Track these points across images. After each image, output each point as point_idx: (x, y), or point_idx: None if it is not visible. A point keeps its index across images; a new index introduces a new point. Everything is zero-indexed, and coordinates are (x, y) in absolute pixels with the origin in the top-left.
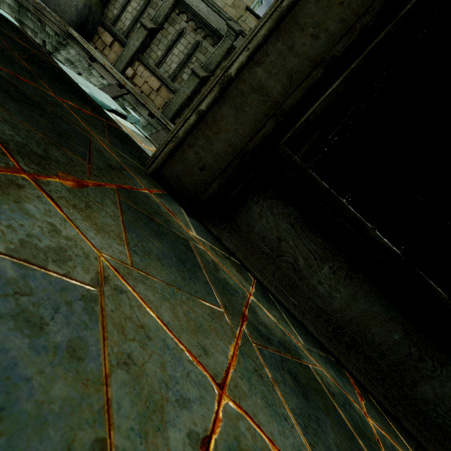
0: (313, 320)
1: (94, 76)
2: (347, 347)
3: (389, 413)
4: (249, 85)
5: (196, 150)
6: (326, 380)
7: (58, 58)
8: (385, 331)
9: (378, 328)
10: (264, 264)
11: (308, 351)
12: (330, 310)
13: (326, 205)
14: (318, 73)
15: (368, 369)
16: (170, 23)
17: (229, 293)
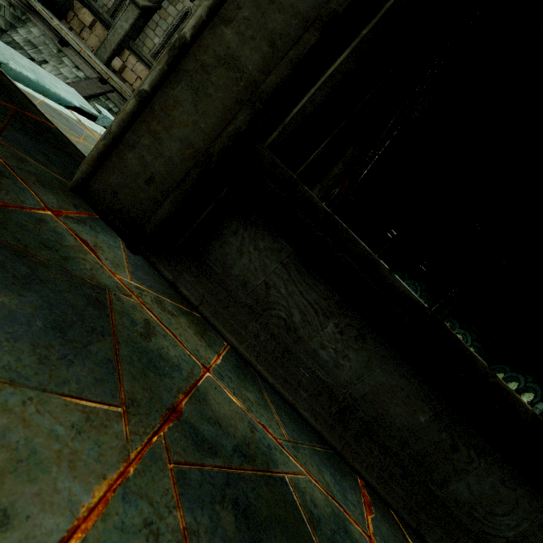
0: (311, 400)
1: (65, 65)
2: (356, 435)
3: (408, 525)
4: (213, 54)
5: (140, 153)
6: (312, 497)
7: (14, 38)
8: (407, 411)
9: (398, 407)
10: (245, 321)
11: (293, 449)
12: (336, 384)
13: (326, 237)
14: (311, 37)
15: (384, 464)
16: (170, 1)
17: (157, 374)
